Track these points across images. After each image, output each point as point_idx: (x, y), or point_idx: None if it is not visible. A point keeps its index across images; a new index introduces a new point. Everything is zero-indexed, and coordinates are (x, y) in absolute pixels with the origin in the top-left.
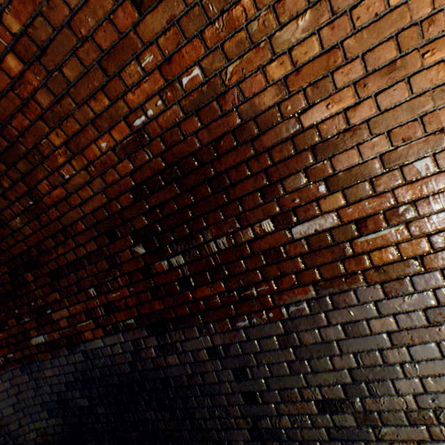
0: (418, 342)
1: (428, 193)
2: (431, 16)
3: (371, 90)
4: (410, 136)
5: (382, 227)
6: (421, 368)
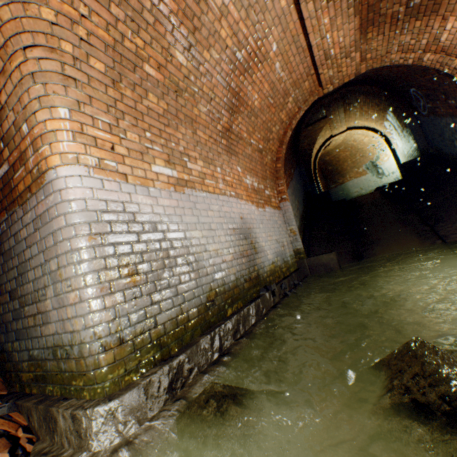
0: (33, 244)
1: (29, 145)
2: (6, 43)
3: (3, 84)
4: (19, 111)
5: (20, 168)
6: (34, 262)
